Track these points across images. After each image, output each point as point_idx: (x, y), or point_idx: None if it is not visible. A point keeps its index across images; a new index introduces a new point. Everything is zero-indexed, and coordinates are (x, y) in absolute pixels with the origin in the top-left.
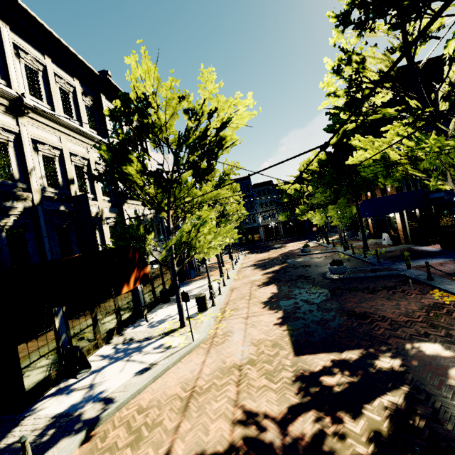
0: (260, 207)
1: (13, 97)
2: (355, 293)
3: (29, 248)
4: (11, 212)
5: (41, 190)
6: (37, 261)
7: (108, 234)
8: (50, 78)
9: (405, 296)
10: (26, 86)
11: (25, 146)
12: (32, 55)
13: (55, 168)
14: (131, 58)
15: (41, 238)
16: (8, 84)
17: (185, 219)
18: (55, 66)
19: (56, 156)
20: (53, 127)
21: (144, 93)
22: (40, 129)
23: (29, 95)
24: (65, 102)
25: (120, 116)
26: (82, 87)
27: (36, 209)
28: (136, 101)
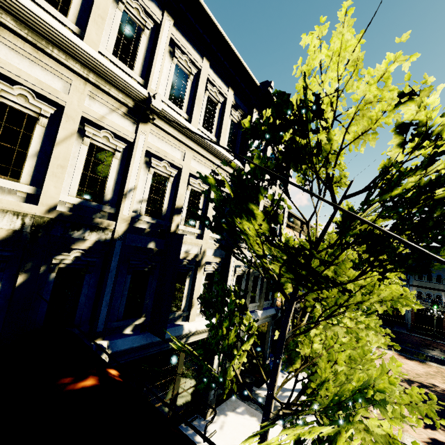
0: (416, 278)
1: (142, 97)
2: None
3: (82, 297)
4: (74, 246)
5: (134, 218)
6: (86, 317)
7: (200, 285)
8: (200, 84)
9: None
10: (168, 89)
11: (134, 159)
12: (189, 56)
13: (165, 191)
14: (314, 34)
15: (103, 286)
16: (145, 84)
17: (317, 322)
18: (211, 72)
19: (171, 175)
20: (180, 140)
21: (317, 94)
22: (164, 141)
23: (167, 99)
24: (208, 113)
25: (264, 132)
26: (235, 99)
27: (113, 244)
28: (297, 106)
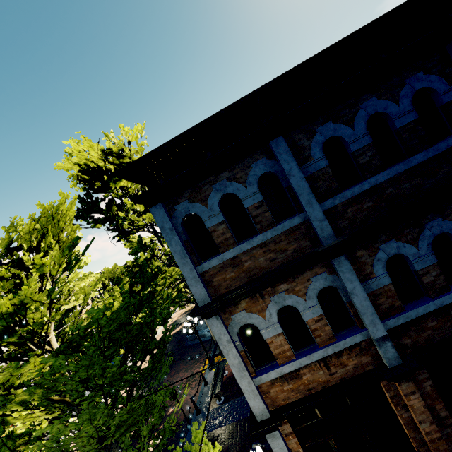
0: None
1: None
2: (180, 364)
3: None
4: None
5: None
6: None
7: None
8: None
9: (194, 365)
10: None
11: None
12: None
13: None
14: None
15: None
16: None
17: None
18: None
19: None
20: None
21: None
22: None
23: None
24: None
25: None
26: None
27: None
28: None
